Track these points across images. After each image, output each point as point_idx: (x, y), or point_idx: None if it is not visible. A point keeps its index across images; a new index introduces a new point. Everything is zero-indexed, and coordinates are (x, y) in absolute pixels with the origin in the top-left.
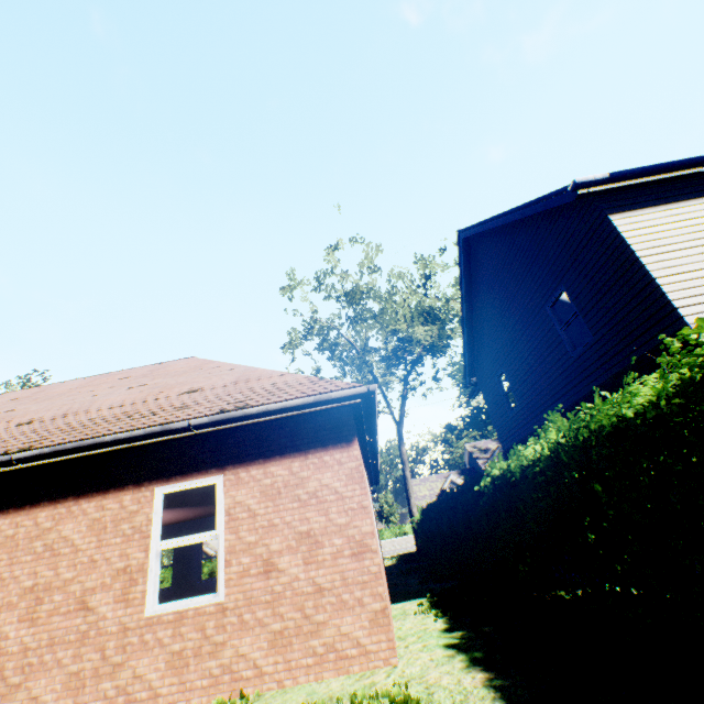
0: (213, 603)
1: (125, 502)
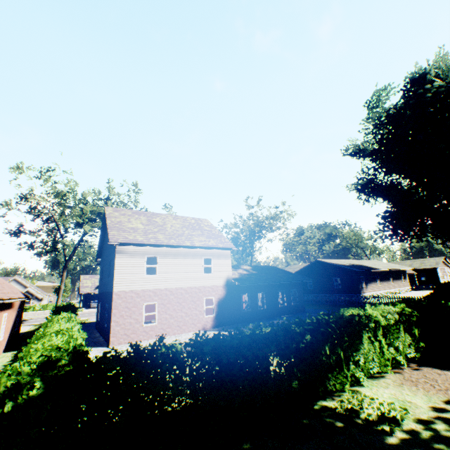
0: None
1: None
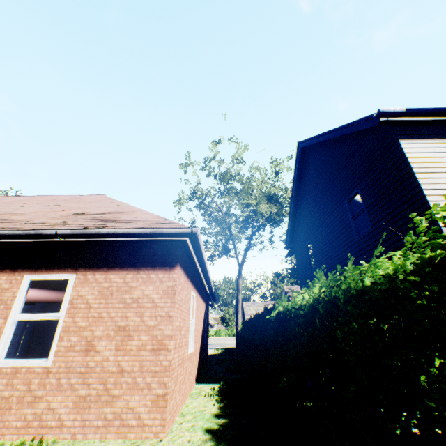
0: (42, 366)
1: (1, 280)
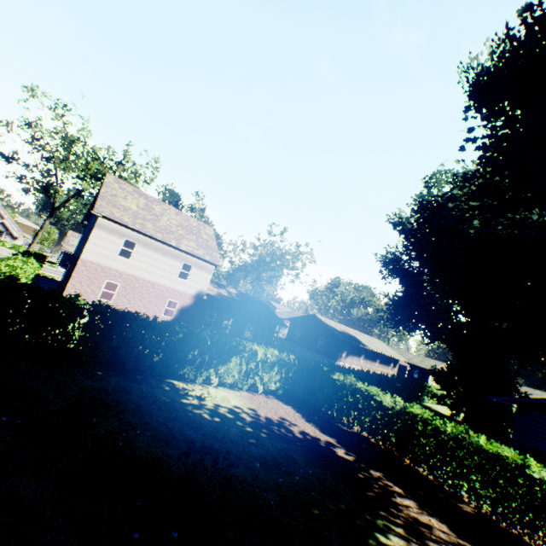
0: None
1: None
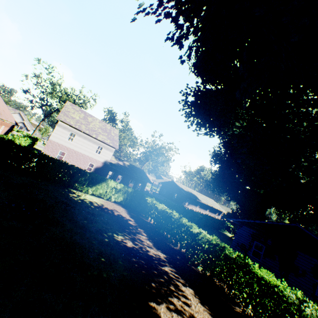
0: None
1: None
